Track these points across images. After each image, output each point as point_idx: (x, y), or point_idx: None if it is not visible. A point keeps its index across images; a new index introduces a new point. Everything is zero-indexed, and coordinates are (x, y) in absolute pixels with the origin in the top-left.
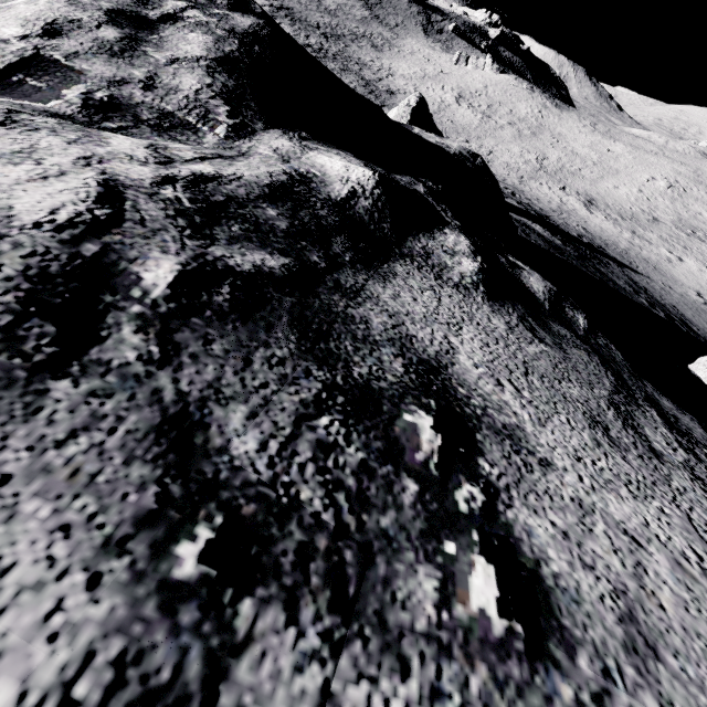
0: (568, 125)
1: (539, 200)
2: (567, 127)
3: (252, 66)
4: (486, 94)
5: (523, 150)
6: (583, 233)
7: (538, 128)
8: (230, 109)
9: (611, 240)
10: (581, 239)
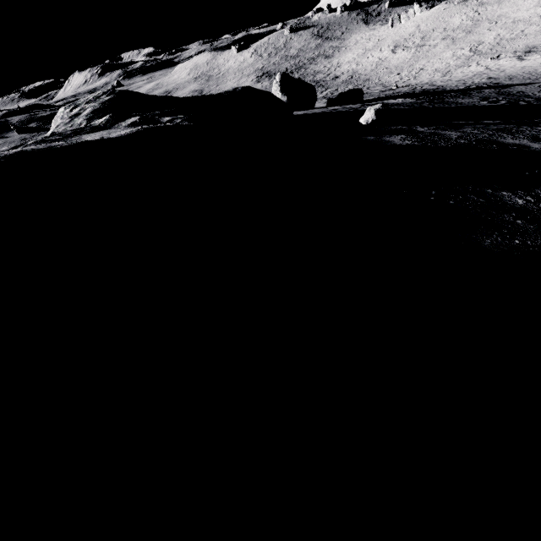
0: (509, 3)
1: (449, 80)
2: (508, 5)
3: (103, 108)
4: (419, 31)
5: (455, 51)
6: (481, 82)
7: (473, 25)
8: (87, 121)
9: (527, 71)
10: (467, 87)
